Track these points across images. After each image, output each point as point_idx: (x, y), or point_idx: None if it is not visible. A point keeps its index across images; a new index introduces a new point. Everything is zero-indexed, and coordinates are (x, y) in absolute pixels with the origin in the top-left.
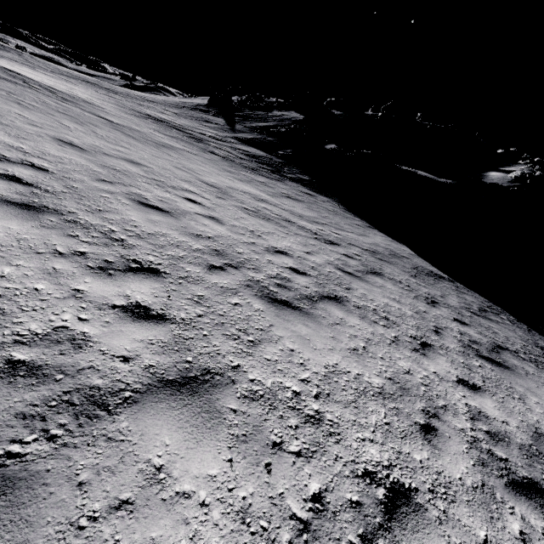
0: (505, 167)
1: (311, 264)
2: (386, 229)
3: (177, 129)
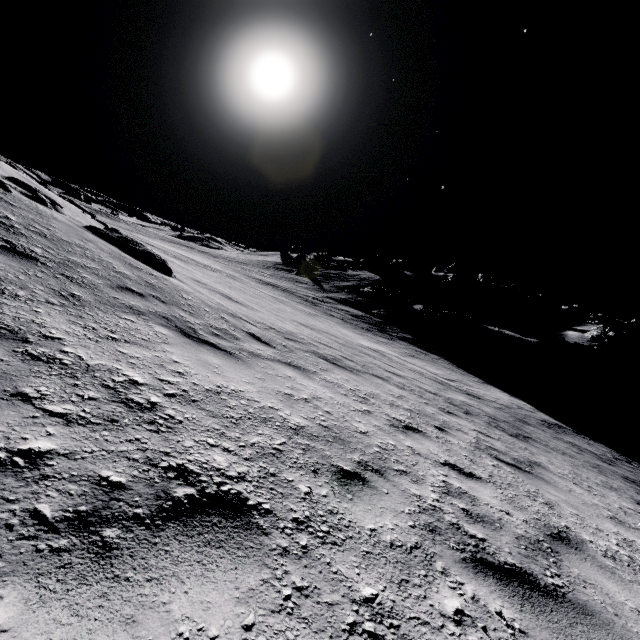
0: (578, 326)
1: (491, 414)
2: (498, 385)
3: (291, 293)
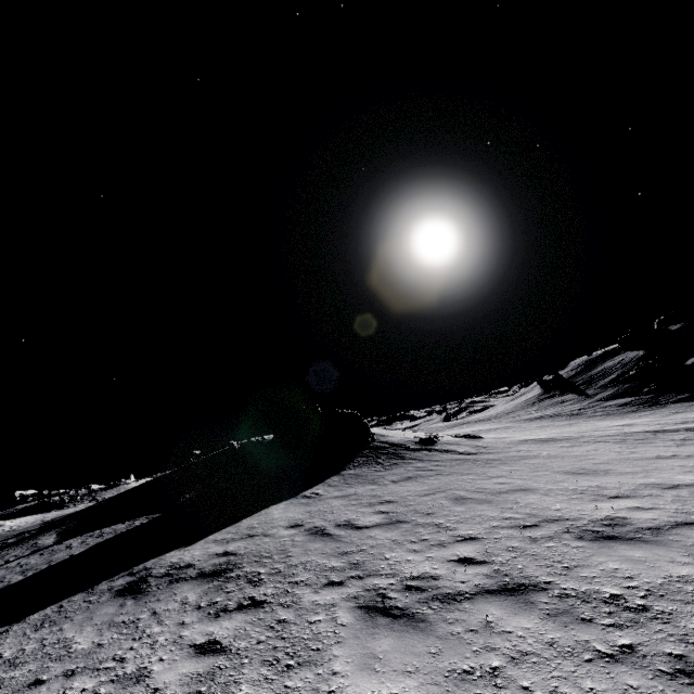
0: None
1: None
2: None
3: (556, 416)
